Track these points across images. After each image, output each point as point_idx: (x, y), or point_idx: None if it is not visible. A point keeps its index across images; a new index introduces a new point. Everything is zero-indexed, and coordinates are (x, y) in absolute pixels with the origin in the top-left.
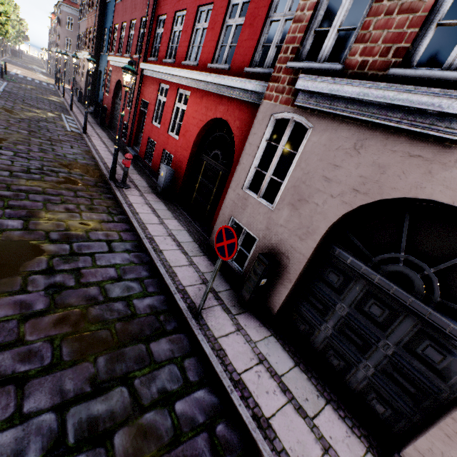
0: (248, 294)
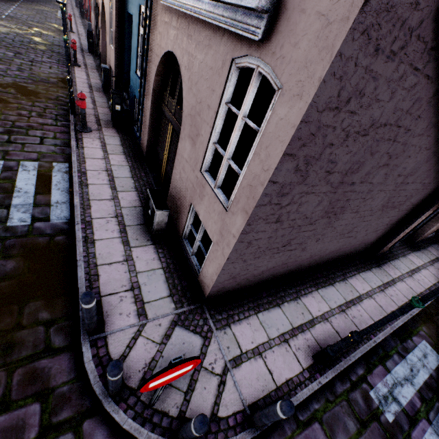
0: (88, 46)
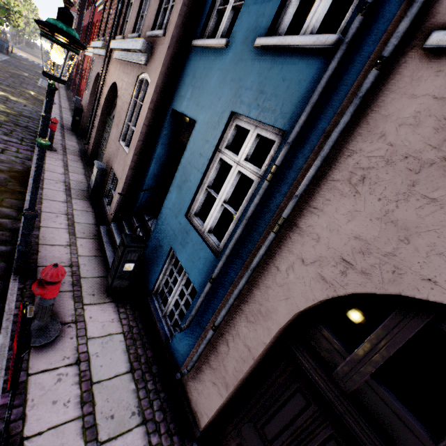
0: (72, 123)
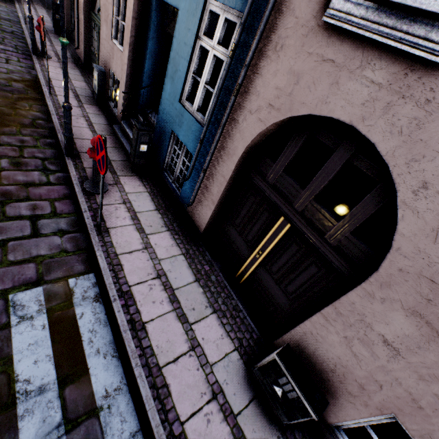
0: (53, 24)
